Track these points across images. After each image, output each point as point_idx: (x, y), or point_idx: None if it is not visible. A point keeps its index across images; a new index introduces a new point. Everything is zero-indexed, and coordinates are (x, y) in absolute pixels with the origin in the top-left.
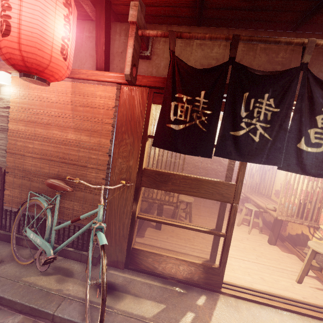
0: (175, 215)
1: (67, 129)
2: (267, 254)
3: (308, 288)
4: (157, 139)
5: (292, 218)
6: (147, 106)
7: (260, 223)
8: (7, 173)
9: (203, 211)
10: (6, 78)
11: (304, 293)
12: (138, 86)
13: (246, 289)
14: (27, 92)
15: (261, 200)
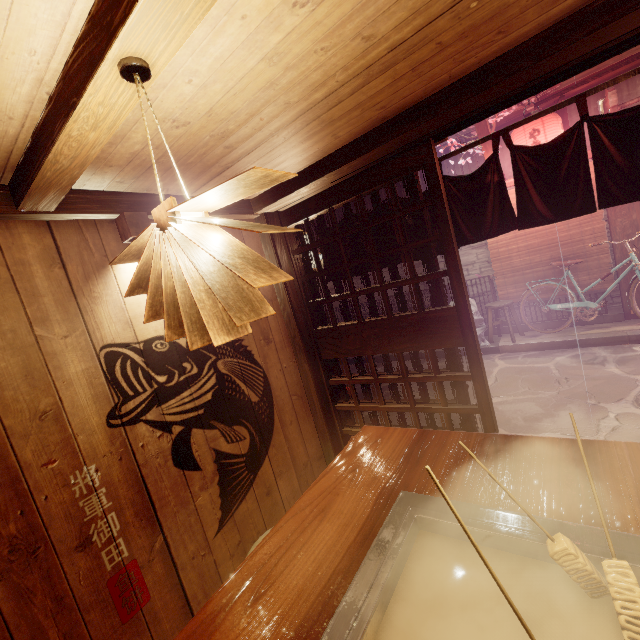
0: None
1: None
2: None
3: None
4: None
5: None
6: None
7: None
8: (496, 278)
9: None
10: None
11: None
12: None
13: None
14: None
15: None
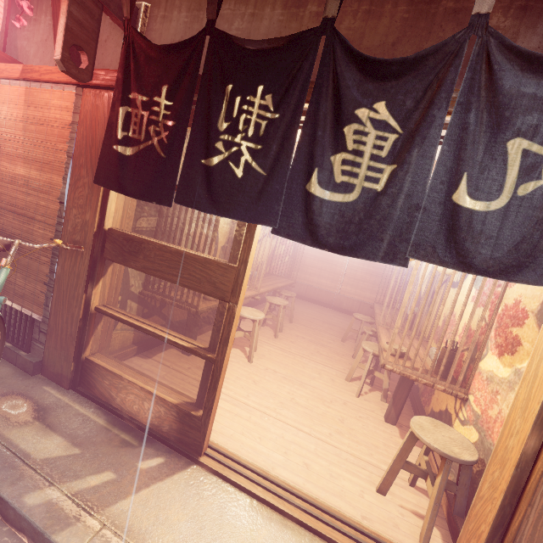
0: (240, 343)
1: (17, 160)
2: (362, 433)
3: (391, 507)
4: (101, 171)
5: (415, 372)
6: None
7: (384, 382)
8: None
9: (299, 347)
10: None
11: (373, 512)
12: (104, 89)
13: (249, 469)
14: None
15: (398, 339)
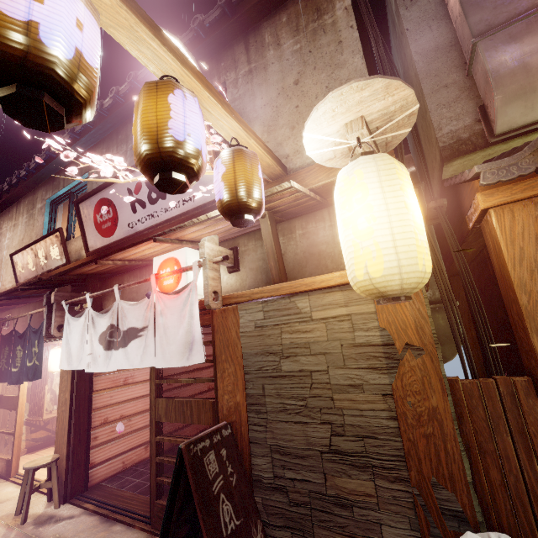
0: None
1: None
2: None
3: None
4: None
5: None
6: None
7: None
8: None
9: None
10: None
11: None
12: None
13: None
14: None
15: None
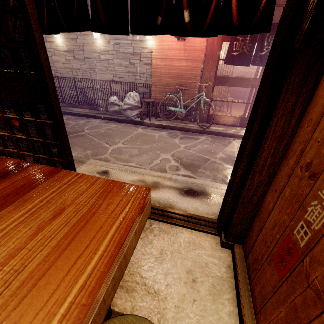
0: (220, 112)
1: (182, 60)
2: None
3: None
4: (226, 60)
5: None
6: (220, 43)
7: None
8: (152, 86)
9: (237, 111)
10: (151, 36)
11: None
12: None
13: None
14: (161, 42)
15: None
